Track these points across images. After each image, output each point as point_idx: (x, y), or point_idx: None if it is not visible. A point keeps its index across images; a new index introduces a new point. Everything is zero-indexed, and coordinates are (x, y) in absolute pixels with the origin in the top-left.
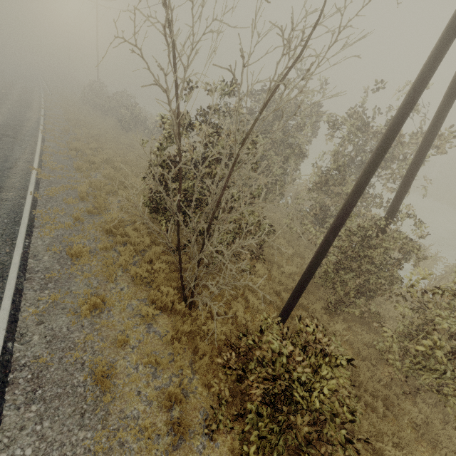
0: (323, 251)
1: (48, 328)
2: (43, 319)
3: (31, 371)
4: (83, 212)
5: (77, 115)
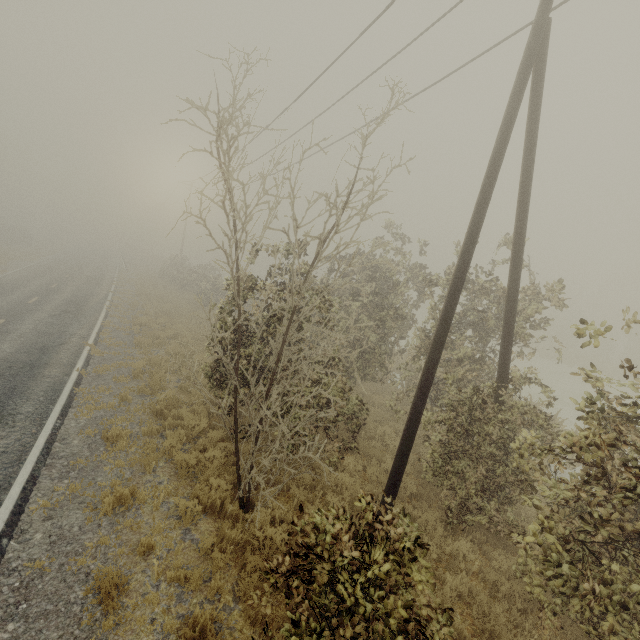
0: (413, 421)
1: (55, 526)
2: (52, 514)
3: (21, 578)
4: (132, 392)
5: (151, 290)
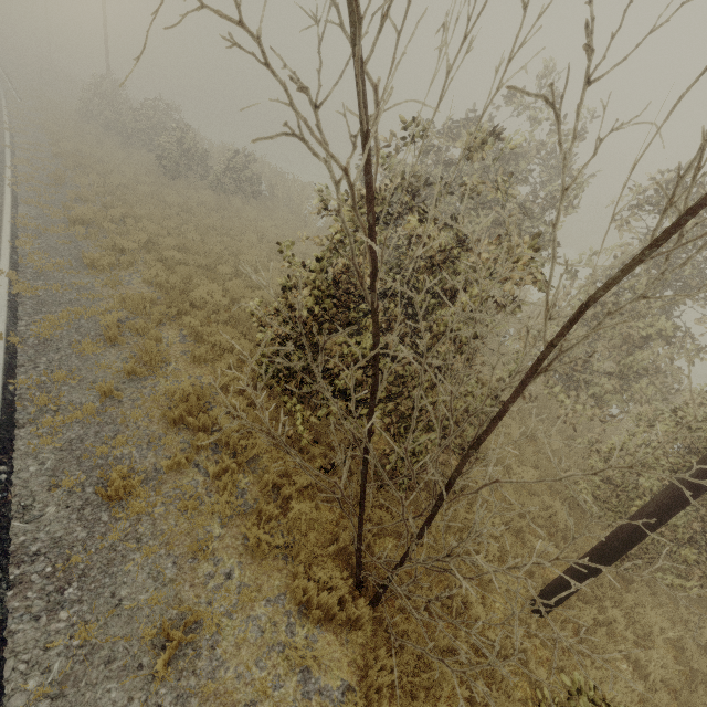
0: (676, 508)
1: None
2: None
3: None
4: (116, 373)
5: (75, 145)
